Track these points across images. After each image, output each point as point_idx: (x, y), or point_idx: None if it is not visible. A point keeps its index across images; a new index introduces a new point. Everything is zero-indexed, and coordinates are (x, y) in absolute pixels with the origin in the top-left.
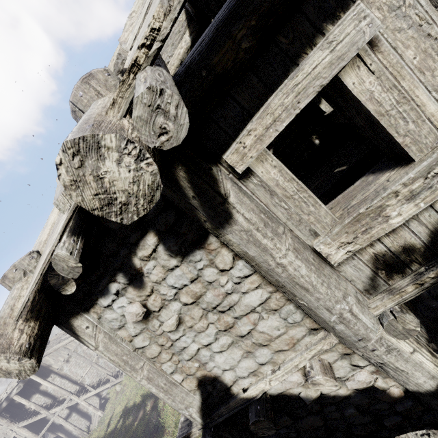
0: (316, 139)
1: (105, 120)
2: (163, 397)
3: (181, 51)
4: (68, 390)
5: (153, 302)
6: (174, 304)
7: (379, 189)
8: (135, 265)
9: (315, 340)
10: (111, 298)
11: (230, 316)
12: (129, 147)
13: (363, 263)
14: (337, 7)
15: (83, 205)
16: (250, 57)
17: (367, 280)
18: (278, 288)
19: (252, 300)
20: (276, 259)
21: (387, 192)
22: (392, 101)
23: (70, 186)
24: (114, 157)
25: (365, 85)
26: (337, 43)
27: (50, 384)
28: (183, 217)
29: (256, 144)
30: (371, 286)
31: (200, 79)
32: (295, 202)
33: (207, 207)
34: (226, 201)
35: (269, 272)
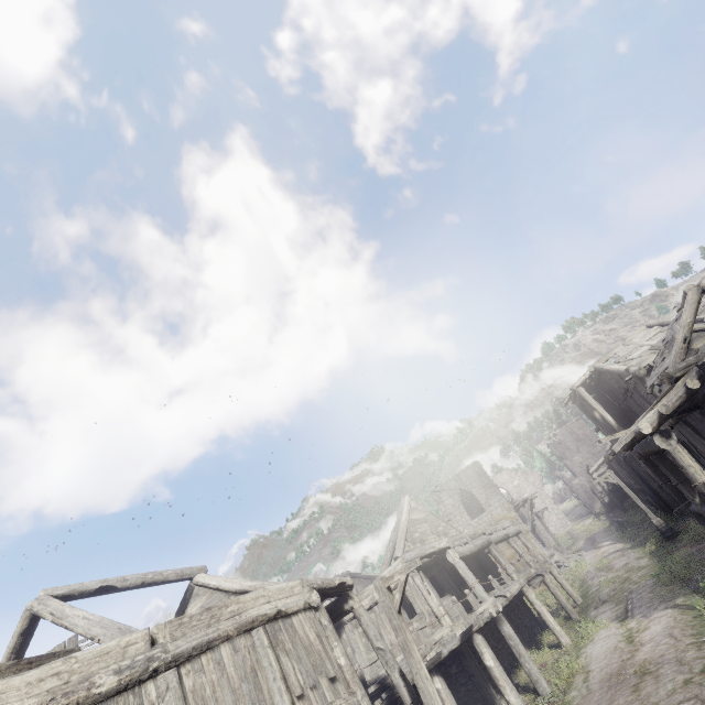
0: None
1: None
2: None
3: None
4: None
5: None
6: None
7: None
8: None
9: None
10: None
11: None
12: None
13: None
14: None
15: None
16: None
17: None
18: None
19: None
20: None
21: None
22: None
23: None
24: None
25: None
26: None
27: None
28: None
29: None
30: None
31: None
32: None
33: None
34: None
35: None
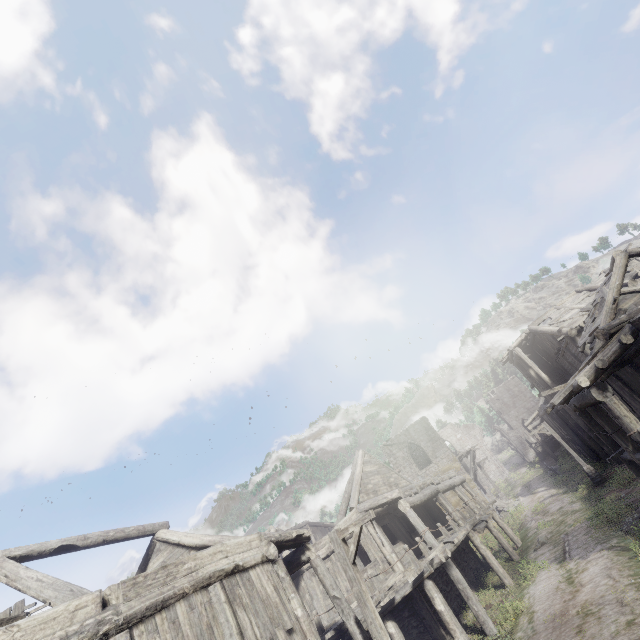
0: None
1: None
2: None
3: None
4: None
5: None
6: None
7: None
8: None
9: None
10: None
11: None
12: None
13: None
14: None
15: None
16: None
17: None
18: None
19: None
20: None
21: None
22: None
23: None
24: None
25: None
26: None
27: None
28: None
29: None
30: None
31: None
32: None
33: None
34: None
35: None
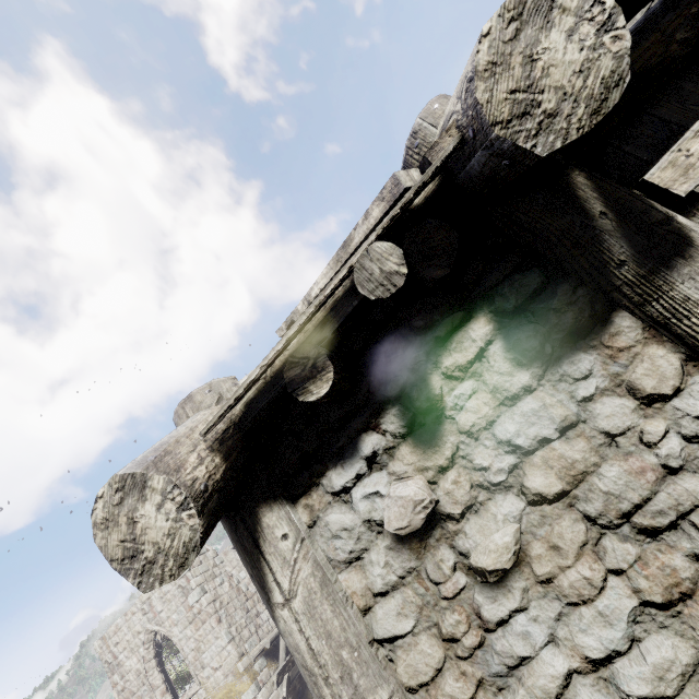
0: None
1: None
2: None
3: None
4: None
5: (452, 486)
6: (507, 498)
7: None
8: (432, 387)
9: None
10: (355, 468)
11: (683, 549)
12: (596, 6)
13: None
14: None
15: (486, 109)
16: (684, 54)
17: None
18: None
19: None
20: None
21: None
22: None
23: (485, 70)
24: (569, 21)
25: None
26: None
27: None
28: (556, 280)
29: None
30: None
31: None
32: None
33: (631, 228)
34: (672, 219)
35: None
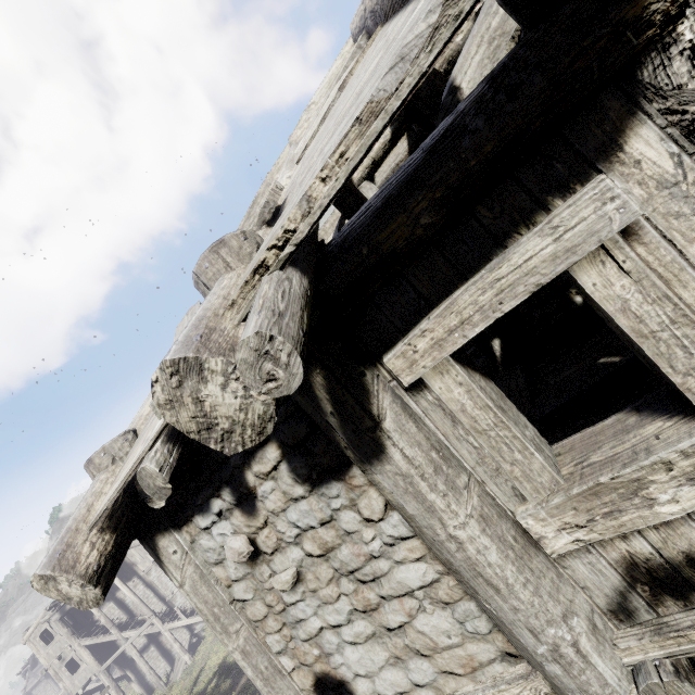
0: (577, 295)
1: (218, 326)
2: (261, 689)
3: (374, 147)
4: (151, 608)
5: (266, 539)
6: (294, 551)
7: (639, 448)
8: (248, 481)
9: (509, 674)
10: (211, 518)
11: (374, 592)
12: (237, 373)
13: (606, 563)
14: (570, 177)
15: (178, 426)
16: (432, 233)
17: (615, 594)
18: (450, 571)
19: (410, 576)
20: (447, 527)
21: (651, 460)
22: (662, 318)
23: (165, 405)
24: (219, 381)
25: (614, 290)
26: (566, 230)
27: (130, 593)
28: (318, 432)
29: (432, 350)
30: (623, 607)
31: (360, 257)
32: (491, 442)
33: (349, 431)
34: (378, 427)
35: (437, 545)
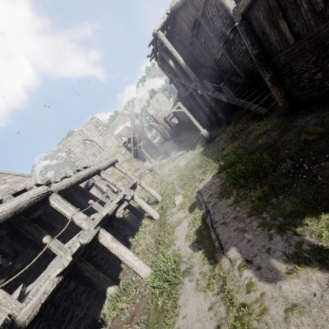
0: None
1: None
2: (232, 8)
3: None
4: None
5: None
6: None
7: None
8: None
9: None
10: None
11: None
12: None
13: None
14: None
15: None
16: None
17: None
18: None
19: None
20: None
21: None
22: None
23: None
24: None
25: None
26: None
27: None
28: None
29: None
30: None
31: None
32: None
33: None
34: None
35: None
